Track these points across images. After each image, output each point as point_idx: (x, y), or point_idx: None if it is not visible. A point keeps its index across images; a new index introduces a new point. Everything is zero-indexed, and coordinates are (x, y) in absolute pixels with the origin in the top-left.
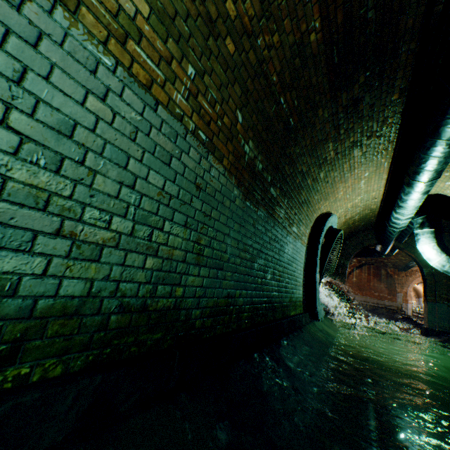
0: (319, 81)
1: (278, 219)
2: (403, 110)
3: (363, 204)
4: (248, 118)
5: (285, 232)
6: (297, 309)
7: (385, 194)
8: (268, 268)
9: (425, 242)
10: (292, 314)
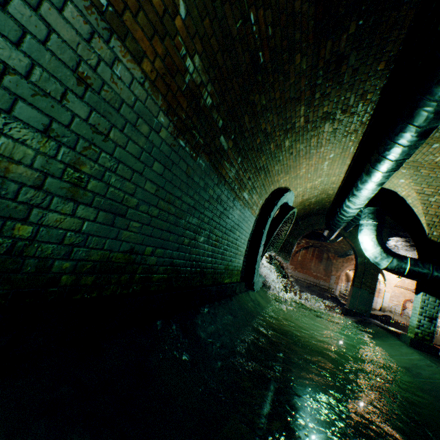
0: (304, 11)
1: (225, 177)
2: (385, 87)
3: (322, 187)
4: (197, 18)
5: (233, 195)
6: (233, 278)
7: (344, 181)
8: (202, 229)
9: (367, 234)
10: (226, 282)
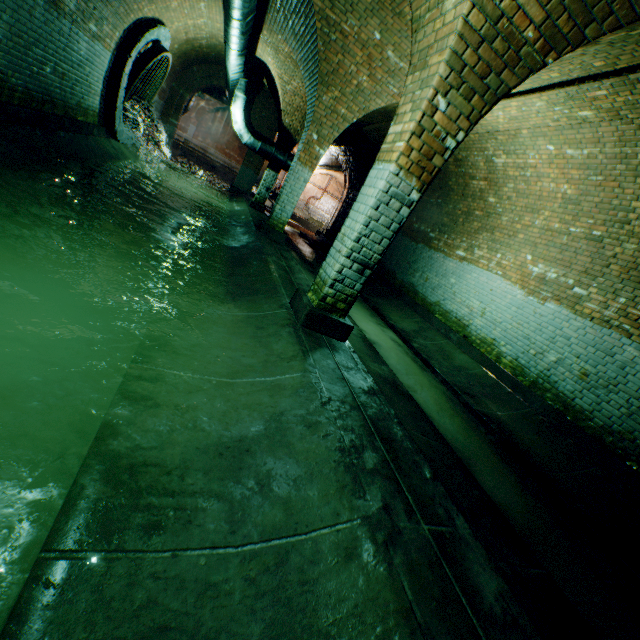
0: None
1: (65, 11)
2: None
3: (210, 31)
4: None
5: (77, 29)
6: (89, 119)
7: None
8: (48, 62)
9: (237, 107)
10: (80, 120)
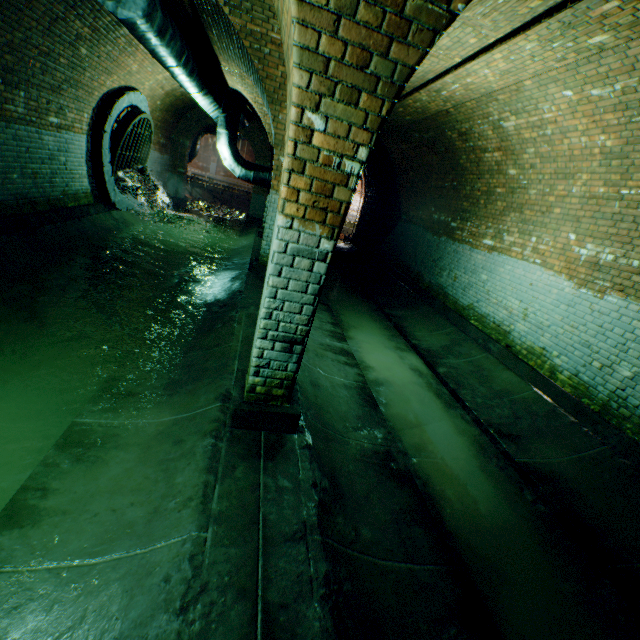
0: None
1: (14, 118)
2: None
3: None
4: None
5: (35, 128)
6: (81, 201)
7: None
8: (11, 169)
9: (222, 144)
10: (72, 206)
